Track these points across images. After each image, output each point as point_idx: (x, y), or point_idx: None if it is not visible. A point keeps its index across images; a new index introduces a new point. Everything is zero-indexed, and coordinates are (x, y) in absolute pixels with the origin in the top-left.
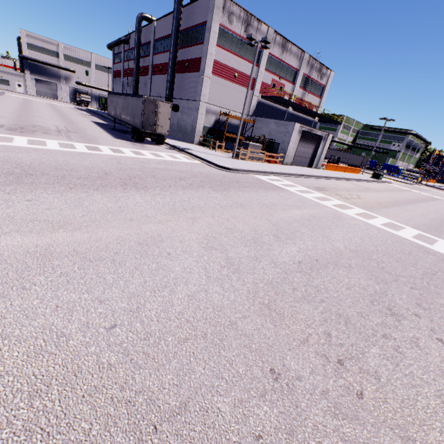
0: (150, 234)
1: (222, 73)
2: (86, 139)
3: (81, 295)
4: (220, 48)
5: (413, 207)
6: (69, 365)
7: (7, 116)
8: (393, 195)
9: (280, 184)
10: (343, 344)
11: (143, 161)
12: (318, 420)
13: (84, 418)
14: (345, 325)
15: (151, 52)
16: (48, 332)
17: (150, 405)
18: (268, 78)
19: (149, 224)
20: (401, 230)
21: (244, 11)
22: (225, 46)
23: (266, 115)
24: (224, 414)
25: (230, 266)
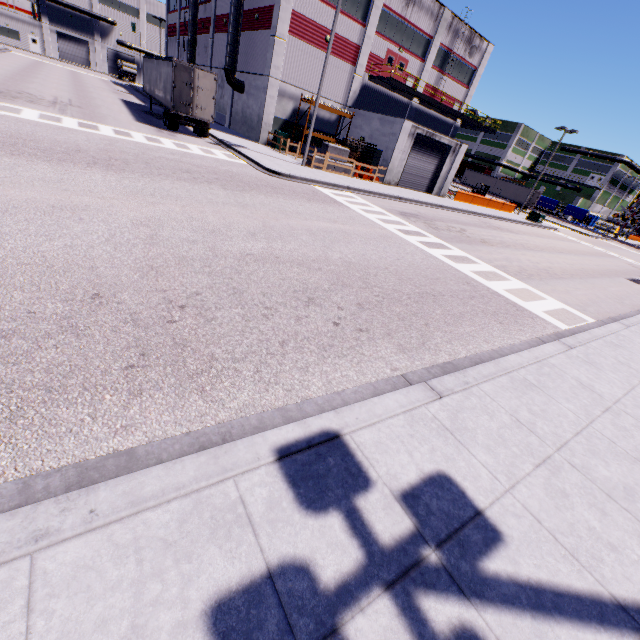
0: (76, 203)
1: (305, 33)
2: (88, 116)
3: None
4: None
5: (541, 253)
6: None
7: None
8: (530, 239)
9: (344, 201)
10: (206, 301)
11: (152, 148)
12: (104, 320)
13: None
14: (231, 294)
15: None
16: None
17: None
18: (381, 48)
19: (85, 197)
20: (466, 264)
21: None
22: None
23: (376, 108)
24: (14, 299)
25: (149, 239)
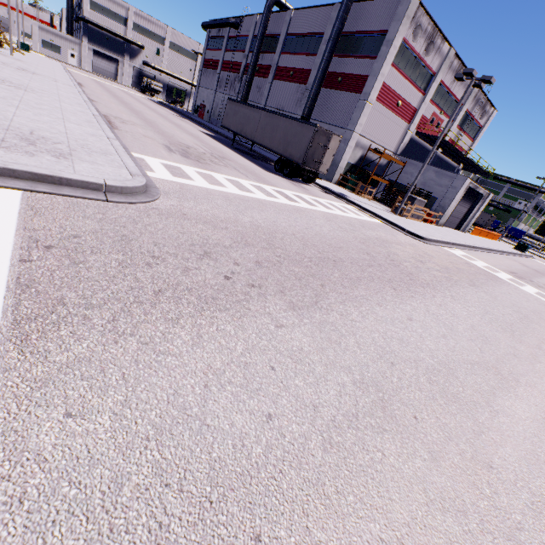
0: None
1: (385, 99)
2: (252, 173)
3: None
4: (394, 68)
5: None
6: None
7: (140, 123)
8: None
9: (484, 268)
10: None
11: (349, 222)
12: None
13: None
14: None
15: (278, 49)
16: None
17: None
18: (429, 111)
19: (535, 364)
20: None
21: (432, 24)
22: (398, 65)
23: (413, 155)
24: None
25: None
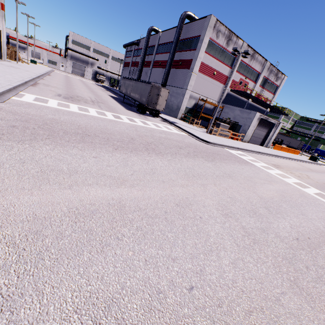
0: (180, 196)
1: (205, 71)
2: (110, 108)
3: (157, 250)
4: (207, 54)
5: None
6: None
7: (61, 87)
8: None
9: (247, 159)
10: None
11: (151, 130)
12: None
13: None
14: None
15: (154, 52)
16: (149, 286)
17: None
18: (237, 77)
19: (176, 187)
20: None
21: (228, 30)
22: (210, 52)
23: (231, 103)
24: None
25: (248, 235)
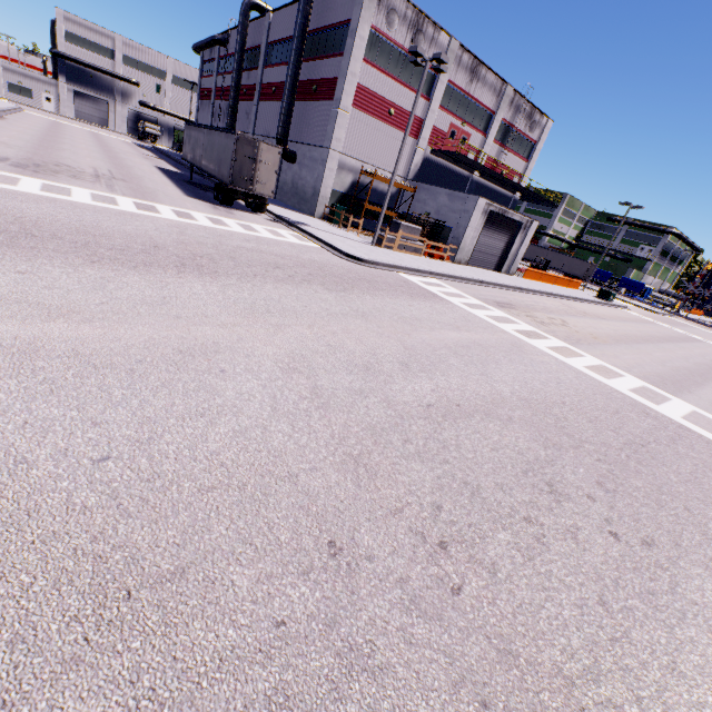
0: (201, 340)
1: (369, 106)
2: (138, 192)
3: (67, 411)
4: (370, 66)
5: (650, 347)
6: (22, 500)
7: (19, 145)
8: (623, 326)
9: (439, 292)
10: (457, 522)
11: (224, 234)
12: (378, 614)
13: (27, 570)
14: (470, 497)
15: (261, 63)
16: (3, 455)
17: (130, 565)
18: (444, 122)
19: (204, 326)
20: (615, 378)
21: (413, 8)
22: (377, 62)
23: (436, 181)
24: (238, 589)
25: (316, 398)
